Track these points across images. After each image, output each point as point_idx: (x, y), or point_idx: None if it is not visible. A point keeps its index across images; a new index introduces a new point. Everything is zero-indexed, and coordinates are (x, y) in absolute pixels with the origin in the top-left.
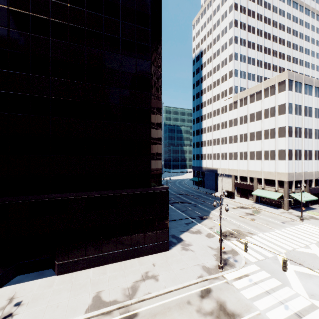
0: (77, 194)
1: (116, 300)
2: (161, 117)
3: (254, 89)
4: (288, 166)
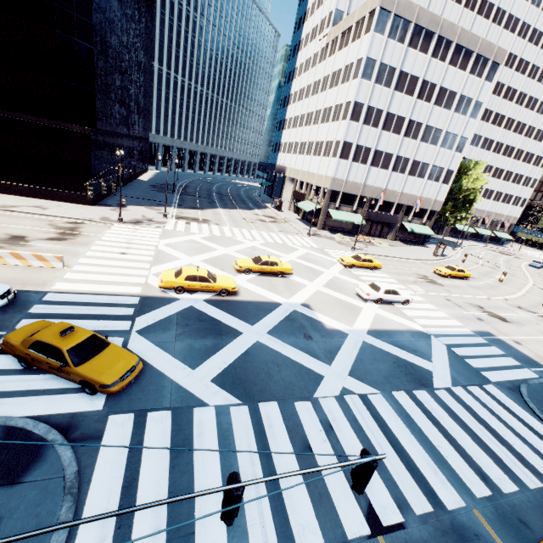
0: None
1: None
2: (91, 26)
3: (348, 21)
4: (338, 168)
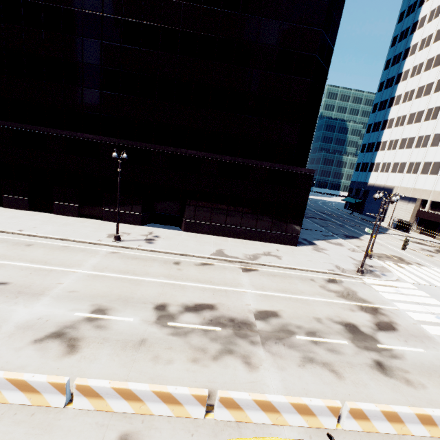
0: (211, 155)
1: (237, 257)
2: (327, 73)
3: None
4: None
